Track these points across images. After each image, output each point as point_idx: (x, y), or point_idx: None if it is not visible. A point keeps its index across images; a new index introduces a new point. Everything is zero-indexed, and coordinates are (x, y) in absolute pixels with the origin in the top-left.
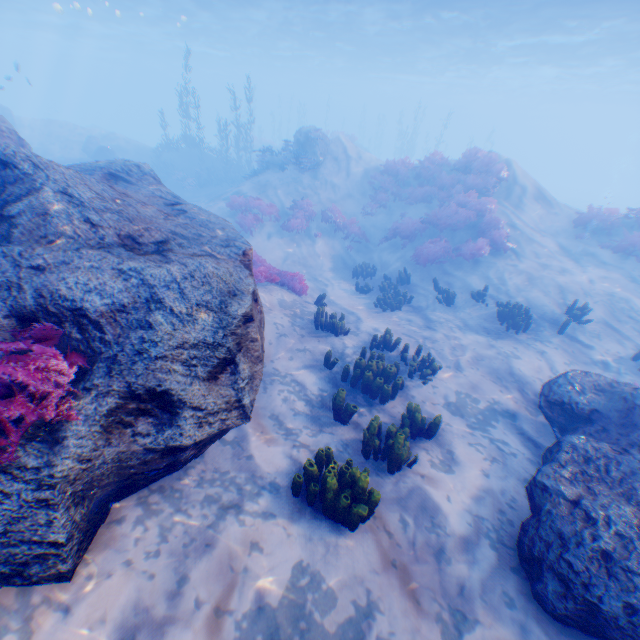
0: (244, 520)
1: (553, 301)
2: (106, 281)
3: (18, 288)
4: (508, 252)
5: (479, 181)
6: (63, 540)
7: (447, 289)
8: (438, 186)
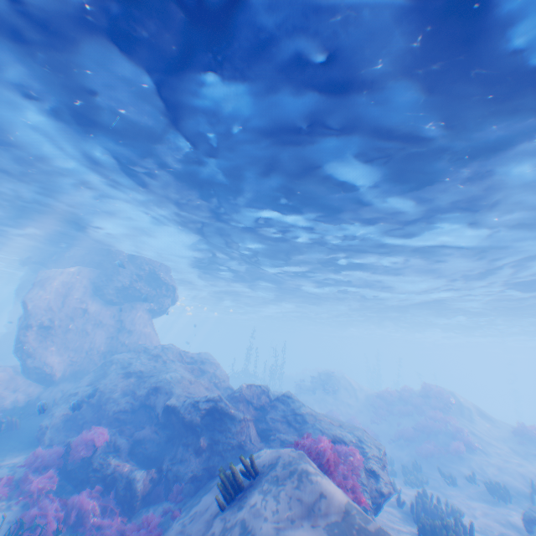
0: (407, 535)
1: (519, 481)
2: (345, 433)
3: (327, 433)
4: (476, 449)
5: (438, 402)
6: (370, 504)
7: (447, 472)
8: (414, 405)
